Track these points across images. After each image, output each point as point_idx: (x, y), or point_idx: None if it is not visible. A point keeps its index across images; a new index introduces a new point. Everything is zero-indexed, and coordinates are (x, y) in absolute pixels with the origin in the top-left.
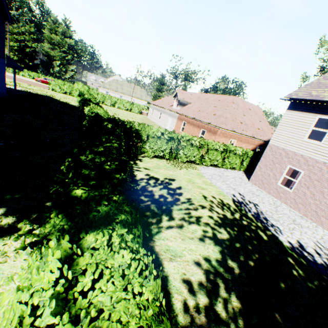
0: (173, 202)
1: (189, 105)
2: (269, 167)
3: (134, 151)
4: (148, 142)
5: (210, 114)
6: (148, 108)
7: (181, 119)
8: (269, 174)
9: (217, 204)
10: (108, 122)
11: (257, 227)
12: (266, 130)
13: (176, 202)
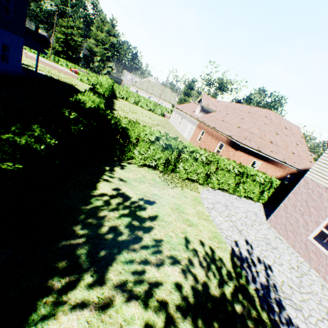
0: (126, 243)
1: (213, 113)
2: (299, 209)
3: (117, 154)
4: (138, 146)
5: (234, 125)
6: (172, 111)
7: (200, 127)
8: (297, 219)
9: (201, 257)
10: (74, 110)
11: (259, 324)
12: (303, 156)
13: (131, 245)
